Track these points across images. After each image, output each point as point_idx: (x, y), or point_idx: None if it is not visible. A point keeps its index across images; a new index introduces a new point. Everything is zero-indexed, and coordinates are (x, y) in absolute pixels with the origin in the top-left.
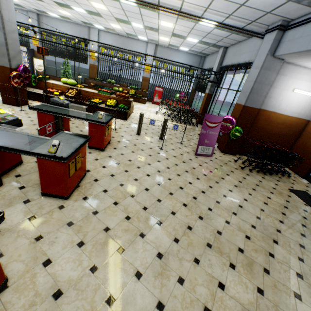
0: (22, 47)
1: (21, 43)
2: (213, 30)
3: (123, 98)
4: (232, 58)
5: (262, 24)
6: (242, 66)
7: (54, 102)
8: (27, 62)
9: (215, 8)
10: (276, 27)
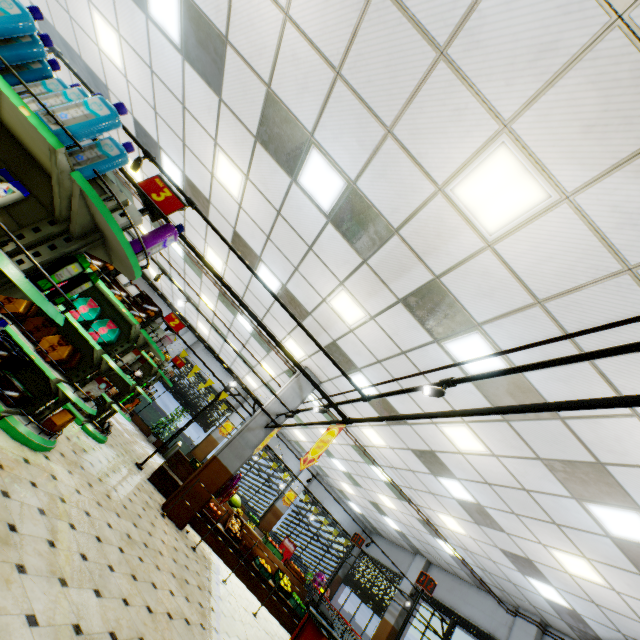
0: None
1: None
2: (441, 550)
3: (296, 577)
4: (445, 592)
5: (513, 599)
6: (478, 632)
7: (323, 610)
8: None
9: (477, 557)
10: (534, 620)
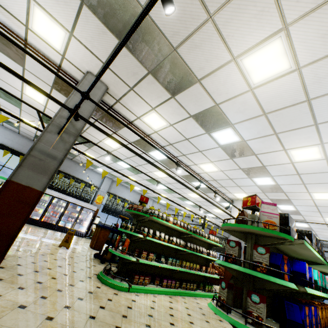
0: (92, 206)
1: (81, 198)
2: None
3: None
4: None
5: None
6: None
7: None
8: (89, 221)
9: None
10: None
